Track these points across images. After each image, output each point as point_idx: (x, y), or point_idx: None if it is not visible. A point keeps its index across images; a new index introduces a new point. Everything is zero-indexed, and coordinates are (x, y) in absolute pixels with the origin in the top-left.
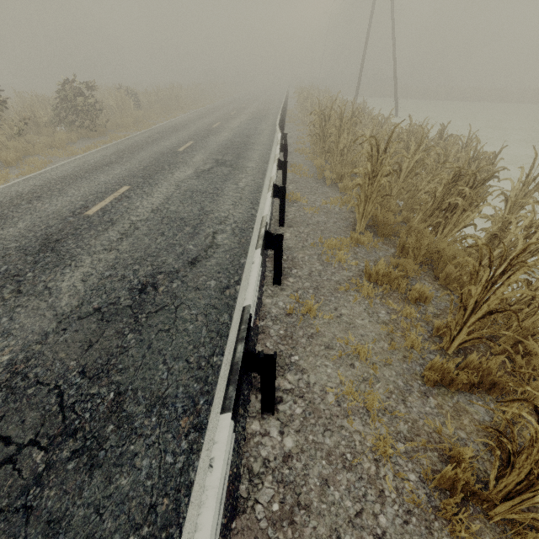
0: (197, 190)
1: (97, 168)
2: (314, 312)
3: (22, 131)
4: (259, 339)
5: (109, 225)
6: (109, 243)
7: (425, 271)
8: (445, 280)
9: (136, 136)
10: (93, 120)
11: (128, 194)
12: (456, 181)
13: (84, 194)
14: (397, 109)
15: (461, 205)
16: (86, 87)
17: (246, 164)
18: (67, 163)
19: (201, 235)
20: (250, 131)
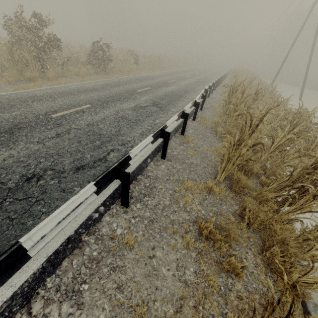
0: (126, 118)
1: (85, 90)
2: (133, 244)
3: (64, 63)
4: (72, 254)
5: (56, 126)
6: (43, 138)
7: (255, 240)
8: (269, 258)
9: (123, 78)
10: (105, 65)
11: (85, 110)
12: (315, 169)
13: (63, 104)
14: (301, 96)
15: (312, 193)
16: (107, 47)
17: (170, 109)
18: (74, 85)
19: (102, 149)
20: (189, 89)
